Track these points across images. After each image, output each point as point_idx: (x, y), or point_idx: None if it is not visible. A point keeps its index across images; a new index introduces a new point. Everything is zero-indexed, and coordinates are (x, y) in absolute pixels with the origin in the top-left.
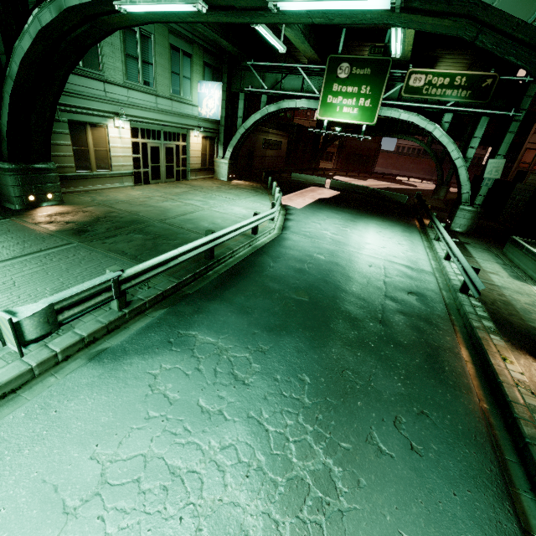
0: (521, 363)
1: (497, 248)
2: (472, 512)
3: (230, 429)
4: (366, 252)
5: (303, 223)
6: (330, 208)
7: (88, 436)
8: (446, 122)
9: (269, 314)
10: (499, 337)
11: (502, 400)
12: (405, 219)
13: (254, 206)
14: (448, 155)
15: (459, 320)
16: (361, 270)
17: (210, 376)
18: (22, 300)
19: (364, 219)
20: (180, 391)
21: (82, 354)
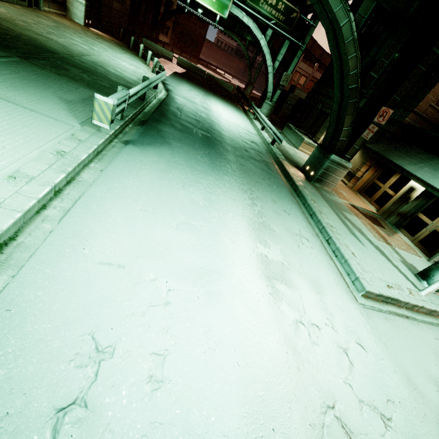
0: (294, 169)
1: (280, 130)
2: (287, 198)
3: (213, 175)
4: (224, 118)
5: (178, 89)
6: (187, 82)
7: (162, 170)
8: (268, 36)
9: (197, 139)
10: (286, 161)
11: (289, 178)
12: (234, 103)
13: (134, 64)
14: (265, 61)
15: (271, 156)
16: (226, 127)
17: (192, 158)
18: (41, 99)
19: (213, 97)
20: (185, 161)
21: (117, 141)
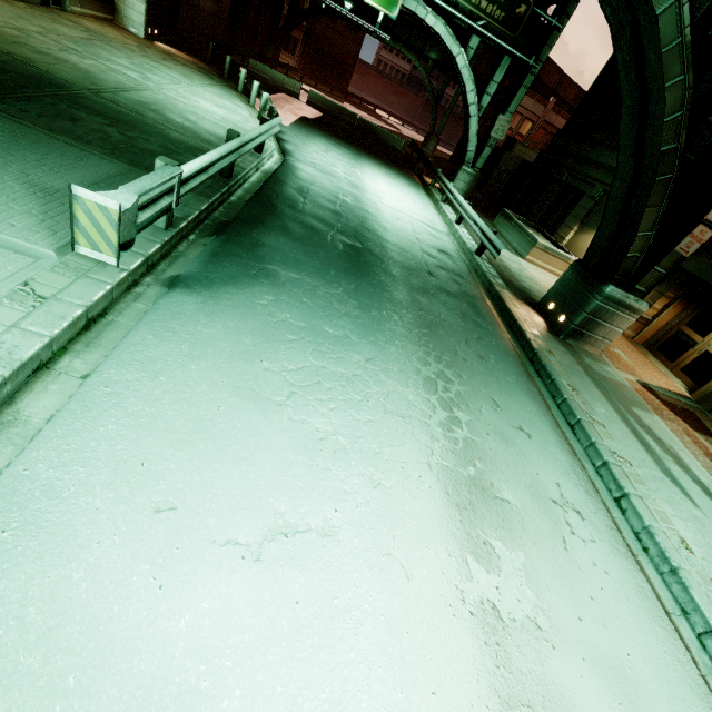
0: (524, 309)
1: (488, 219)
2: (519, 386)
3: (364, 348)
4: (388, 203)
5: (304, 150)
6: (323, 135)
7: (245, 354)
8: (472, 49)
9: (334, 256)
10: (508, 291)
11: (517, 332)
12: (406, 171)
13: (225, 105)
14: (463, 96)
15: (478, 278)
16: (392, 222)
17: (319, 309)
18: None
19: (368, 162)
20: (301, 320)
21: (152, 280)
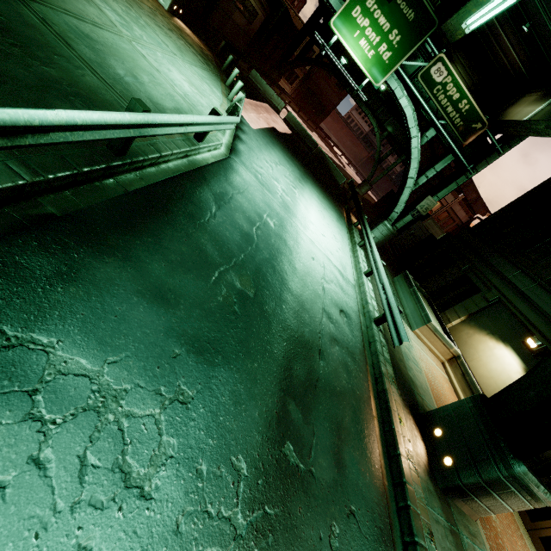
0: (408, 426)
1: (390, 273)
2: None
3: None
4: (311, 236)
5: (256, 155)
6: (282, 149)
7: None
8: (427, 137)
9: (202, 314)
10: (396, 389)
11: (397, 476)
12: (339, 204)
13: (201, 86)
14: (406, 169)
15: (370, 356)
16: (306, 261)
17: (67, 483)
18: None
19: (310, 186)
20: None
21: None
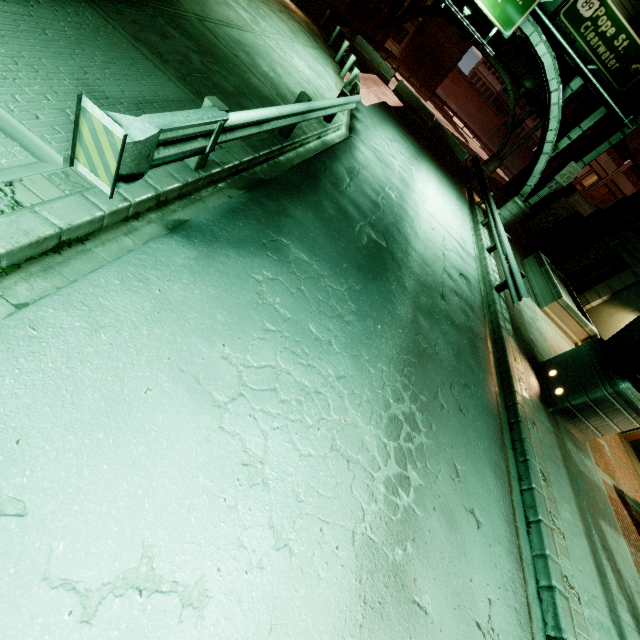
0: (523, 365)
1: (519, 256)
2: (488, 456)
3: (341, 362)
4: (429, 210)
5: (372, 133)
6: (395, 125)
7: (210, 333)
8: (571, 89)
9: (354, 248)
10: (514, 340)
11: (508, 389)
12: (459, 183)
13: (317, 68)
14: (543, 132)
15: (488, 315)
16: (426, 230)
17: (314, 302)
18: (24, 72)
19: (427, 163)
20: (289, 309)
21: (155, 218)
